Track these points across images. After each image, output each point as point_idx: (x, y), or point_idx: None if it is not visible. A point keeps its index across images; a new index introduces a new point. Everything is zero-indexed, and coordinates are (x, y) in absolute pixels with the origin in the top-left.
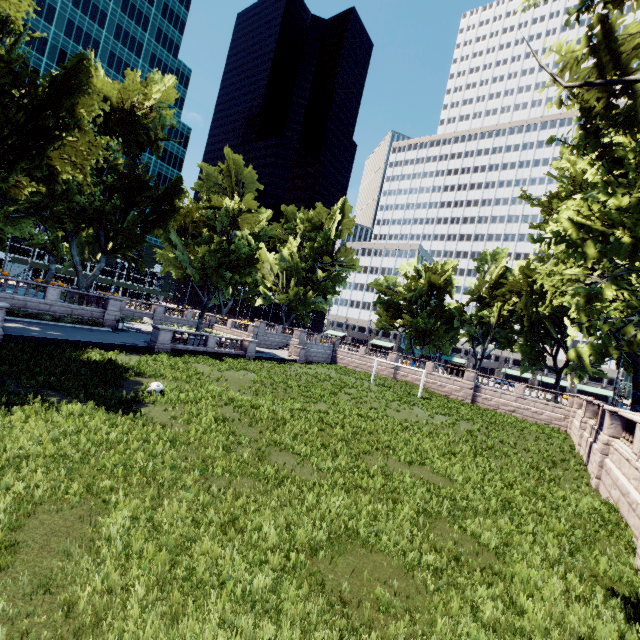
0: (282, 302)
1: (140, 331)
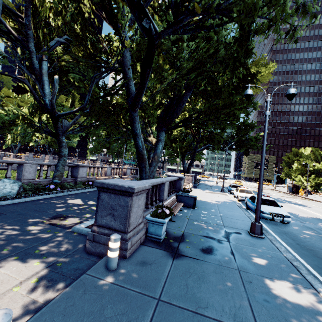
0: (44, 143)
1: None
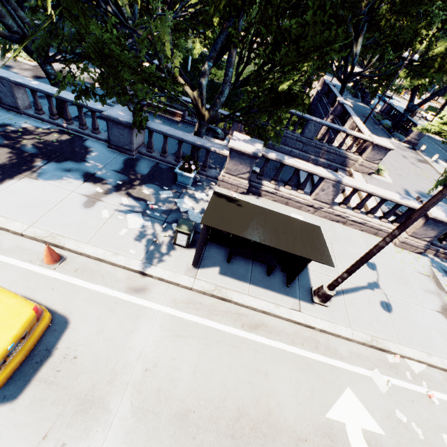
0: None
1: None
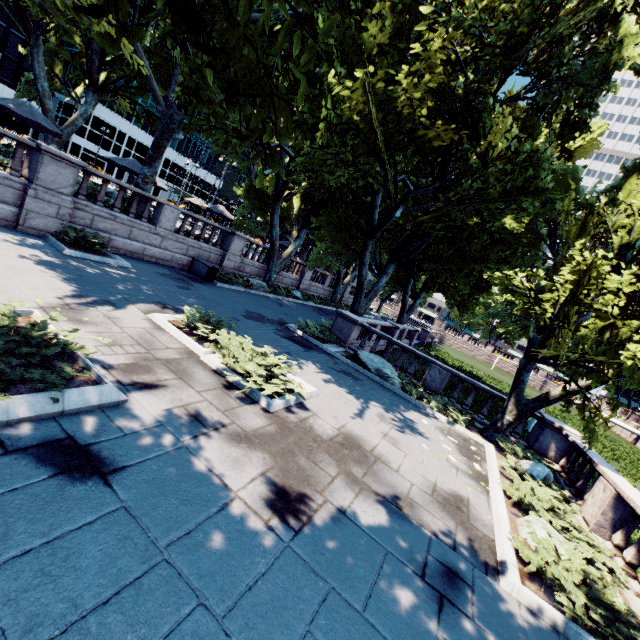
0: None
1: None
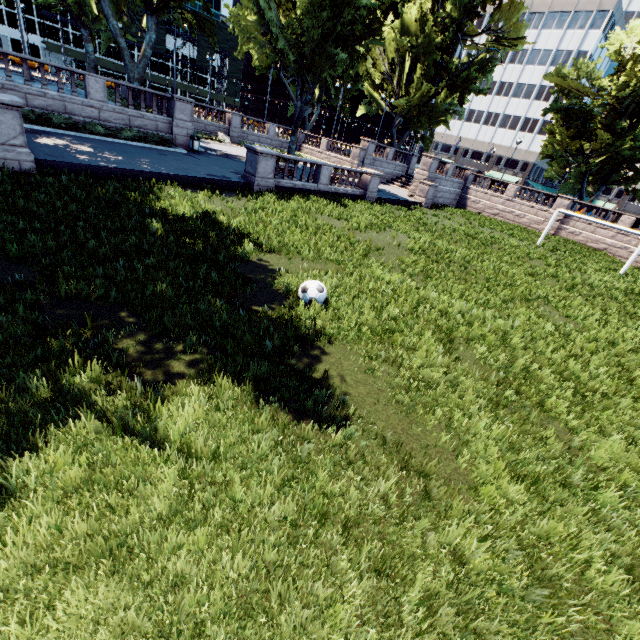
0: (398, 110)
1: (221, 154)
